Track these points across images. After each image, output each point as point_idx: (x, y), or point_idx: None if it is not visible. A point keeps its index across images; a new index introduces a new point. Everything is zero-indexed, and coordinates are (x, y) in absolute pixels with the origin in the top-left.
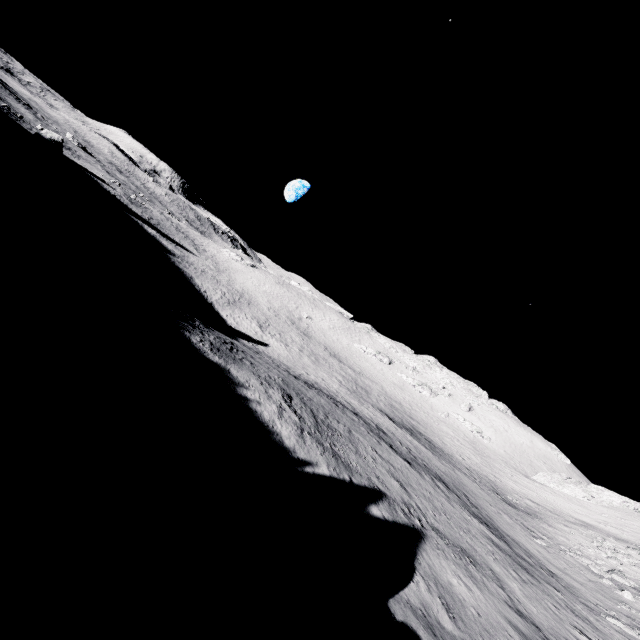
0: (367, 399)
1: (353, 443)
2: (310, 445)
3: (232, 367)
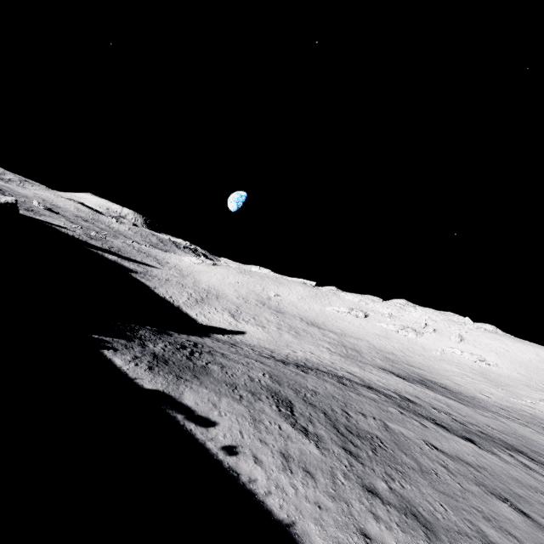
0: (363, 360)
1: (404, 449)
2: (360, 510)
3: (187, 387)
